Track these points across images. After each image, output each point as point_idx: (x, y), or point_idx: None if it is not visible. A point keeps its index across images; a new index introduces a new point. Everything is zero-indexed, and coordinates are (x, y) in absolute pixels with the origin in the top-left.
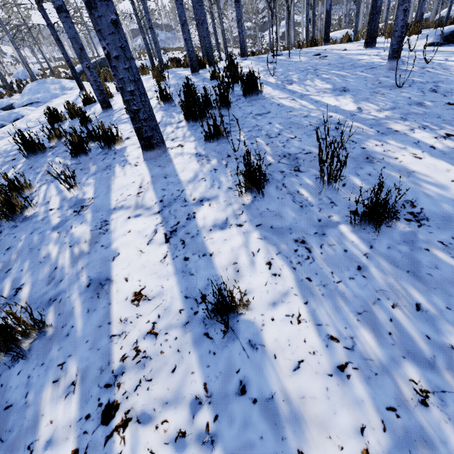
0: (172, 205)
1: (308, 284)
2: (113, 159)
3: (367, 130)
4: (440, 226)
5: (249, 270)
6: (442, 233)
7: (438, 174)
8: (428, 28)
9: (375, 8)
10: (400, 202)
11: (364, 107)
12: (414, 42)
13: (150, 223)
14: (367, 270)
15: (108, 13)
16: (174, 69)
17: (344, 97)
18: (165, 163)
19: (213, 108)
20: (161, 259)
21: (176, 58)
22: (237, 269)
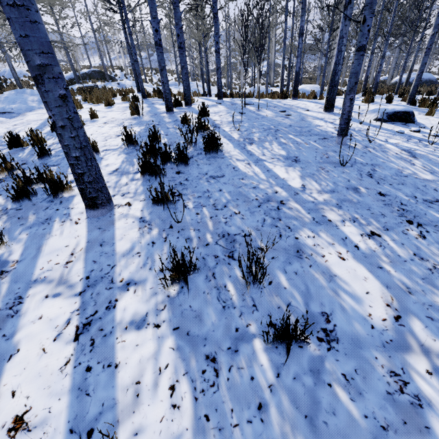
0: (97, 285)
1: (205, 425)
2: (56, 210)
3: (305, 215)
4: (347, 352)
5: (149, 396)
6: (347, 362)
7: (356, 282)
8: (383, 94)
9: (334, 82)
10: (317, 314)
11: (308, 185)
12: (365, 114)
13: (66, 308)
14: (267, 411)
15: (57, 89)
16: (154, 100)
17: (293, 169)
18: (107, 225)
19: (172, 162)
20: (62, 365)
21: (159, 88)
22: (138, 393)
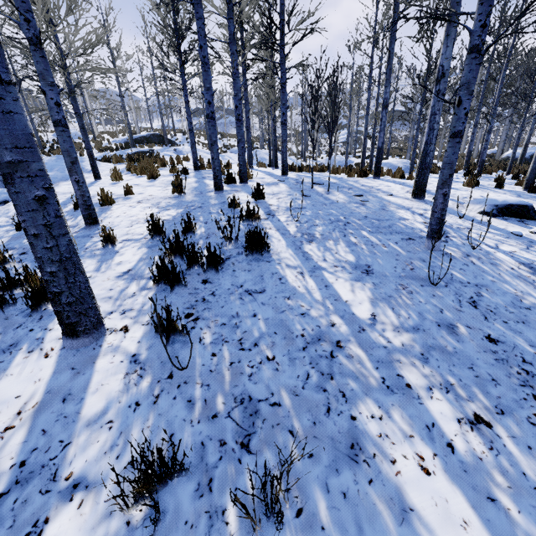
0: (30, 482)
1: None
2: (29, 330)
3: (370, 372)
4: None
5: None
6: None
7: (449, 530)
8: (491, 173)
9: (424, 164)
10: None
11: (381, 316)
12: (466, 204)
13: None
14: None
15: (32, 189)
16: (207, 173)
17: (362, 286)
18: (84, 364)
19: (200, 265)
20: None
21: None
22: None
